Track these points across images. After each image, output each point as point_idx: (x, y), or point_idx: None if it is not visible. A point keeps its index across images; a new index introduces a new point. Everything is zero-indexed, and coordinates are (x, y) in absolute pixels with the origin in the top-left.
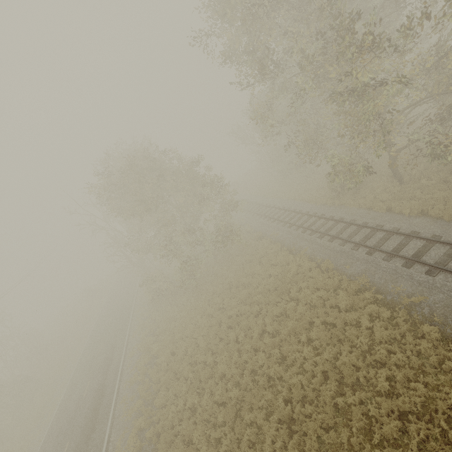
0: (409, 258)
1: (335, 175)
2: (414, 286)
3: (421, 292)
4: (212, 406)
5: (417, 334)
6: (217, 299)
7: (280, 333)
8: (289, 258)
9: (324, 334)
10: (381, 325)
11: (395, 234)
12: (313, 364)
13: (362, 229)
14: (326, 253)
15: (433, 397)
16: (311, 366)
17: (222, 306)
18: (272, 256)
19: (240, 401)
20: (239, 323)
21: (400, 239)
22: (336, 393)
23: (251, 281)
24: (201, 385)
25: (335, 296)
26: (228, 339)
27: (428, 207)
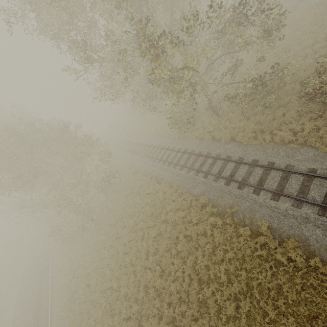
0: (228, 178)
1: (172, 124)
2: (232, 198)
3: (237, 202)
4: (122, 322)
5: (238, 233)
6: (113, 231)
7: (159, 250)
8: (157, 187)
9: (185, 247)
10: (218, 231)
11: (218, 159)
12: (182, 270)
13: (199, 158)
14: (180, 180)
15: (251, 277)
16: (181, 273)
17: (117, 236)
18: (146, 187)
19: (140, 312)
20: (131, 248)
21: (221, 162)
22: (198, 288)
23: (134, 211)
24: (112, 307)
25: (189, 213)
26: (125, 263)
27: (235, 134)
